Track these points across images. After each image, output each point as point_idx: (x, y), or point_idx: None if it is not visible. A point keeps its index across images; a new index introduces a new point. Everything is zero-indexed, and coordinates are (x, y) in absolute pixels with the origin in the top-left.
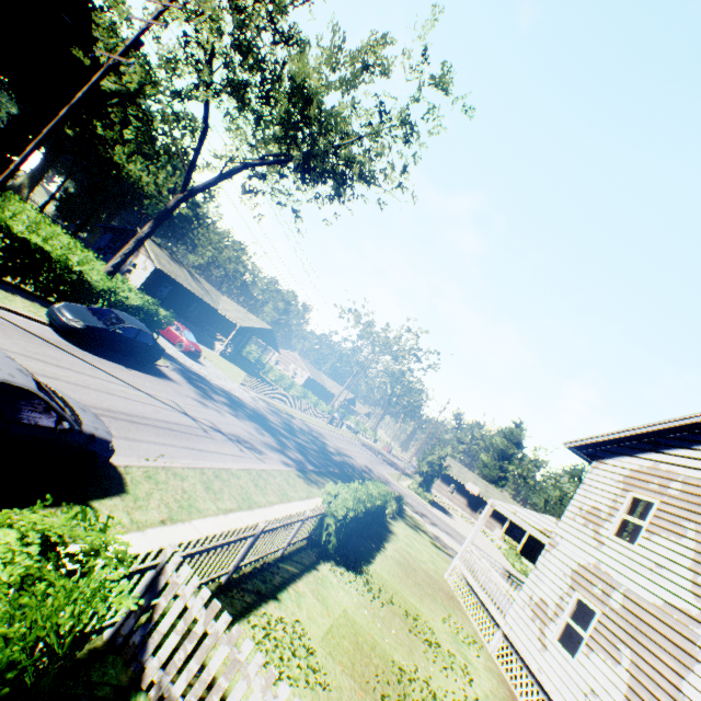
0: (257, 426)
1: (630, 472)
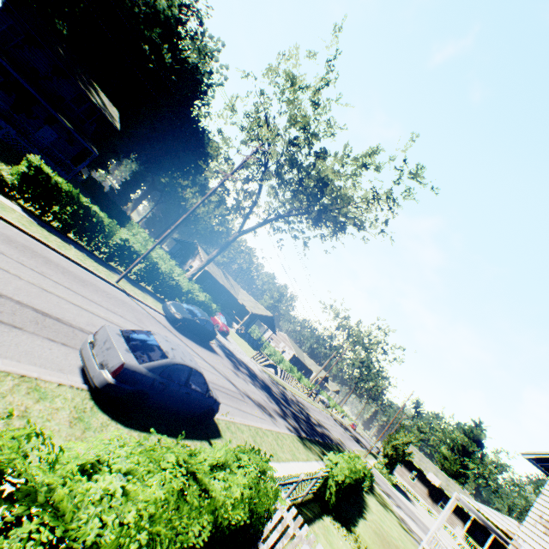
0: (267, 395)
1: None
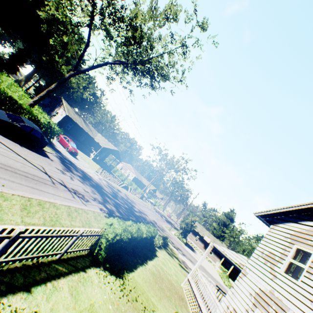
0: (94, 190)
1: (295, 232)
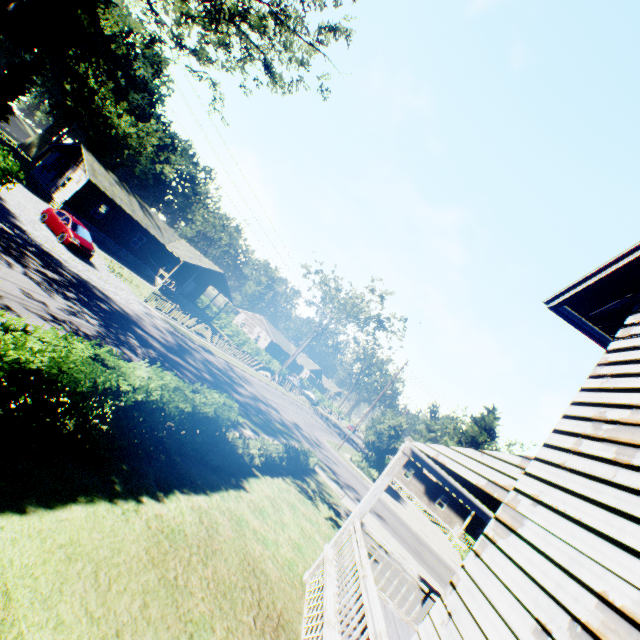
0: (86, 312)
1: None
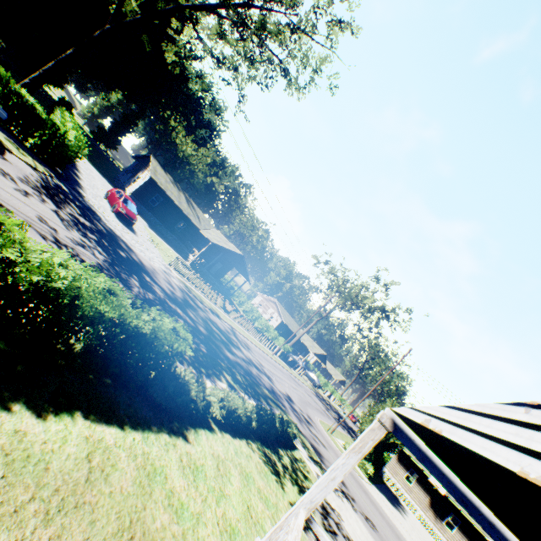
0: (98, 249)
1: None
